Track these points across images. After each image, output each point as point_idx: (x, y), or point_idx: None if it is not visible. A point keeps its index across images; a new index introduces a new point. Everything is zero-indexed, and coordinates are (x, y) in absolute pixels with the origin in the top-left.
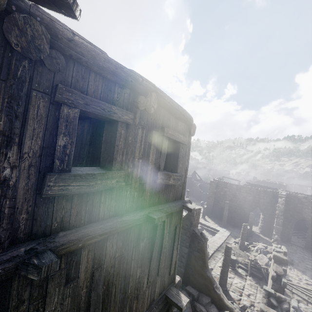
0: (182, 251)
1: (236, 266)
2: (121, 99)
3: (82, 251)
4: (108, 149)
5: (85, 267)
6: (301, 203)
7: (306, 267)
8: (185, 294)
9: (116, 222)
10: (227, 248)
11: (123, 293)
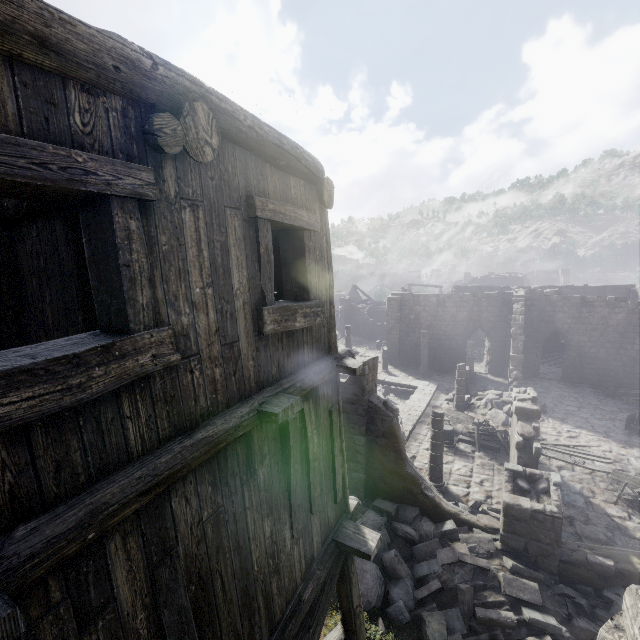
0: (355, 443)
1: (455, 440)
2: (99, 129)
3: (105, 543)
4: (106, 279)
5: (126, 573)
6: (551, 304)
7: (566, 411)
8: (373, 515)
9: (182, 450)
10: (436, 417)
11: (241, 578)
